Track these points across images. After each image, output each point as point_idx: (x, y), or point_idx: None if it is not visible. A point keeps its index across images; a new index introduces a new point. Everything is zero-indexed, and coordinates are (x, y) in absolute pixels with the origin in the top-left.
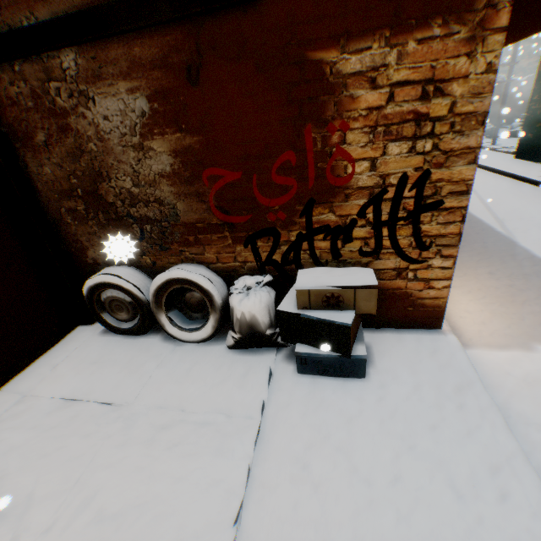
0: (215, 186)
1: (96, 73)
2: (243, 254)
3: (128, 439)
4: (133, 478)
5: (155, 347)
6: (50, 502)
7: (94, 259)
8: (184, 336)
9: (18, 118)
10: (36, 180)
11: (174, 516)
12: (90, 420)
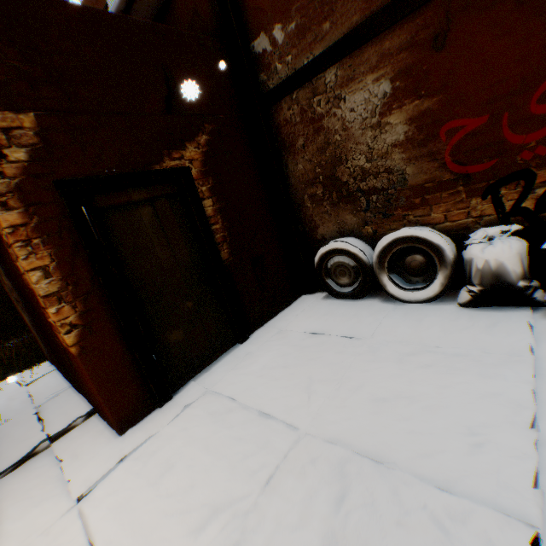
0: (451, 141)
1: (350, 78)
2: (477, 207)
3: (375, 358)
4: (393, 380)
5: (375, 306)
6: (326, 383)
7: (321, 236)
8: (406, 295)
9: (287, 133)
10: (290, 177)
11: (449, 409)
12: (336, 345)
